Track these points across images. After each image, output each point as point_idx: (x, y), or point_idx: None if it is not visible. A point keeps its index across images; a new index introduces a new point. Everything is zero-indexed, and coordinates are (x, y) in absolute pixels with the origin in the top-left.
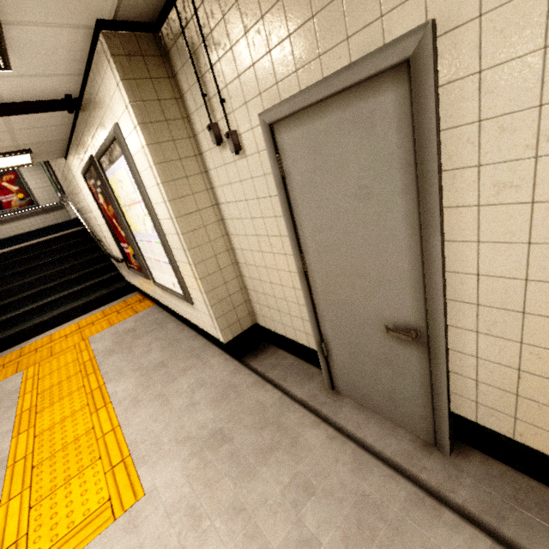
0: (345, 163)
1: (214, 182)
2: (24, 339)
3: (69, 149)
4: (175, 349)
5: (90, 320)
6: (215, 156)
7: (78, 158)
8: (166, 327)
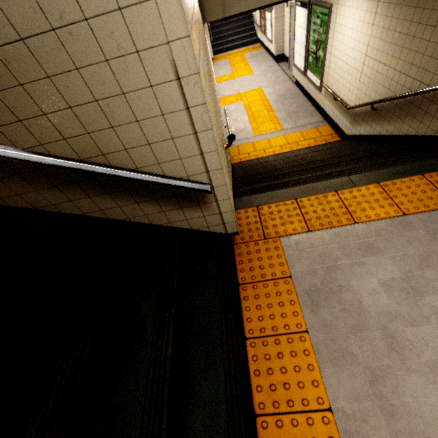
0: (293, 17)
1: (284, 10)
2: (224, 51)
3: None
4: (265, 60)
5: (243, 50)
6: (285, 4)
7: None
8: (265, 55)
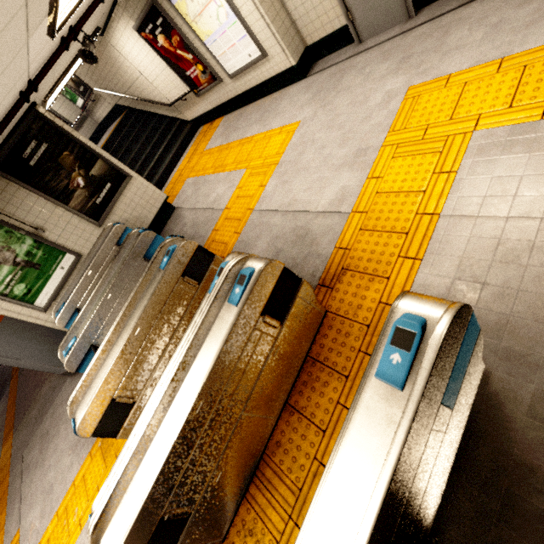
0: None
1: None
2: (164, 182)
3: (111, 16)
4: (264, 107)
5: (191, 151)
6: None
7: (127, 15)
8: (246, 110)
